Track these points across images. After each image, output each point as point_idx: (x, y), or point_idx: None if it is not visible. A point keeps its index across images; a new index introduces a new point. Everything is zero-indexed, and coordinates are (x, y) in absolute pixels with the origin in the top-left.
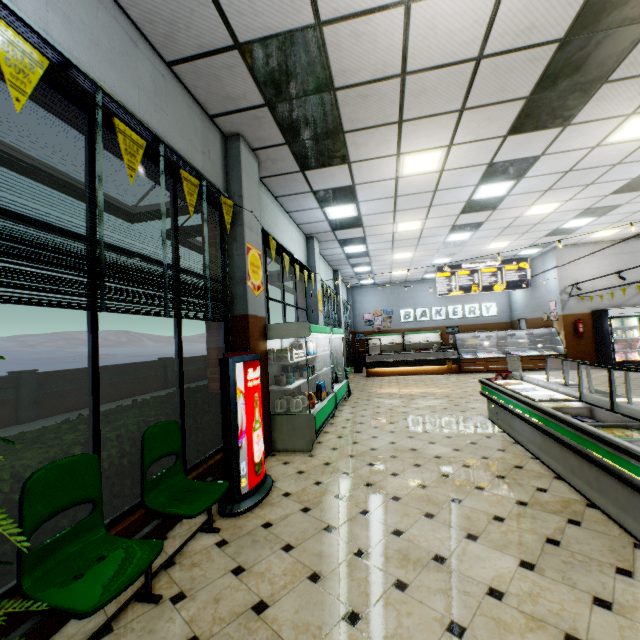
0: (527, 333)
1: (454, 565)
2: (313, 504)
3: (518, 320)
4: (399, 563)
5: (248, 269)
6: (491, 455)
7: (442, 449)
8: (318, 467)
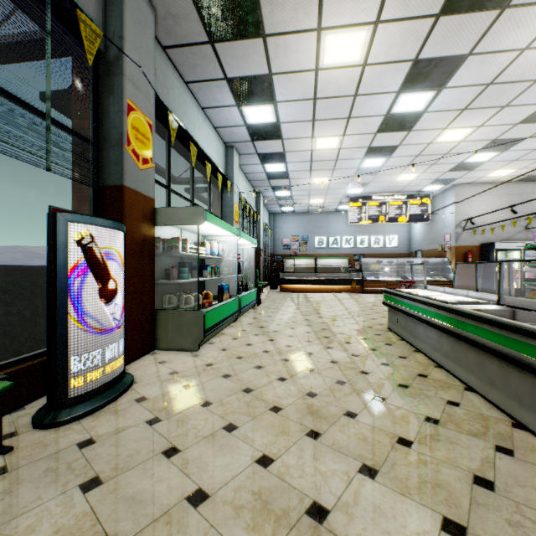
0: (423, 261)
1: (339, 526)
2: (167, 414)
3: (415, 252)
4: (252, 520)
5: (127, 131)
6: (392, 362)
7: (340, 354)
8: (197, 368)
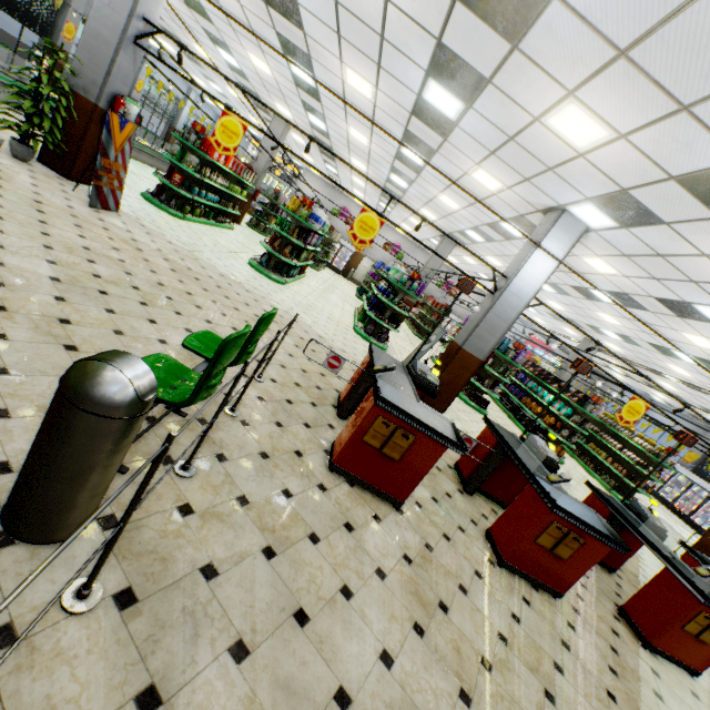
0: None
1: None
2: None
3: None
4: None
5: (65, 30)
6: None
7: None
8: None
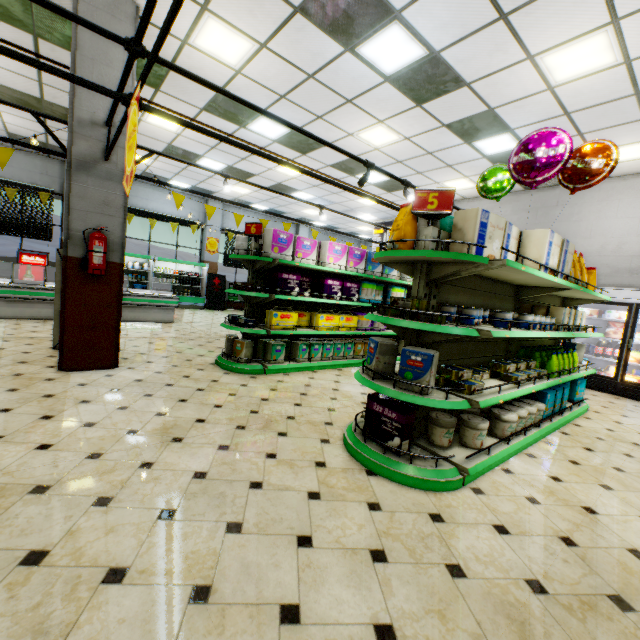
0: None
1: None
2: None
3: None
4: None
5: None
6: None
7: None
8: None
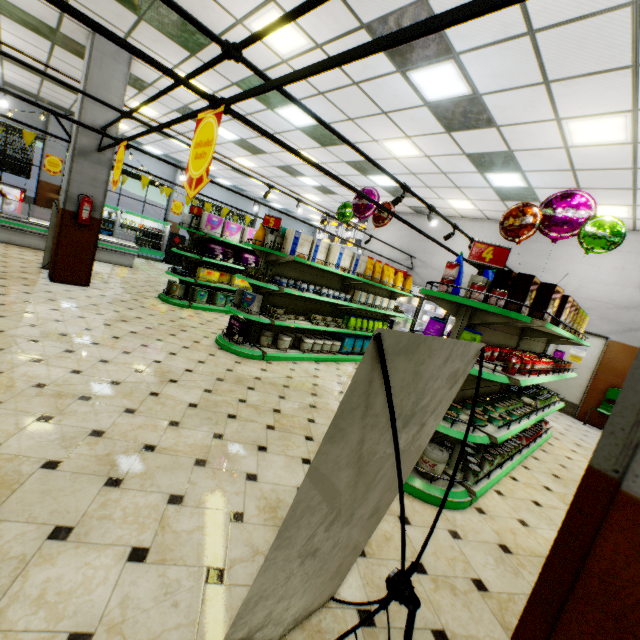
0: None
1: None
2: None
3: None
4: None
5: (45, 163)
6: None
7: None
8: None
